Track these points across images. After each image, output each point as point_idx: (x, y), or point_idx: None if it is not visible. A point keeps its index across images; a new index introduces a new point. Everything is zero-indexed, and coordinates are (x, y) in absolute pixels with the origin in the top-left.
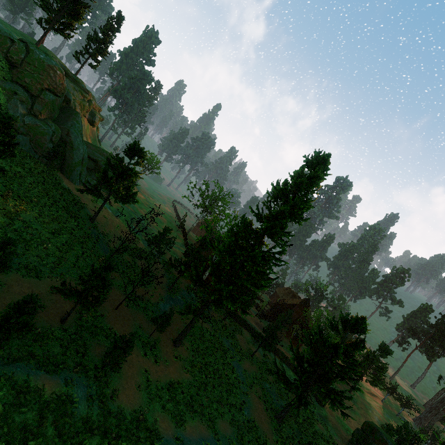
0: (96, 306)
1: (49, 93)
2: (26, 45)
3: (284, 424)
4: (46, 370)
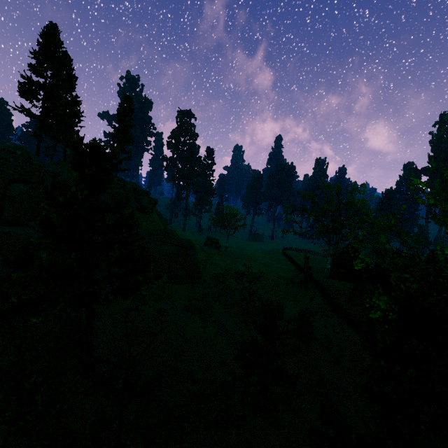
0: None
1: (18, 184)
2: None
3: None
4: None
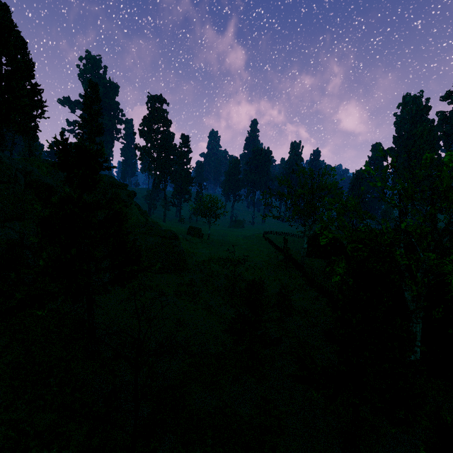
0: None
1: None
2: None
3: None
4: None
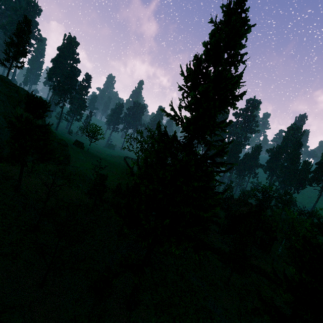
0: None
1: None
2: None
3: None
4: None
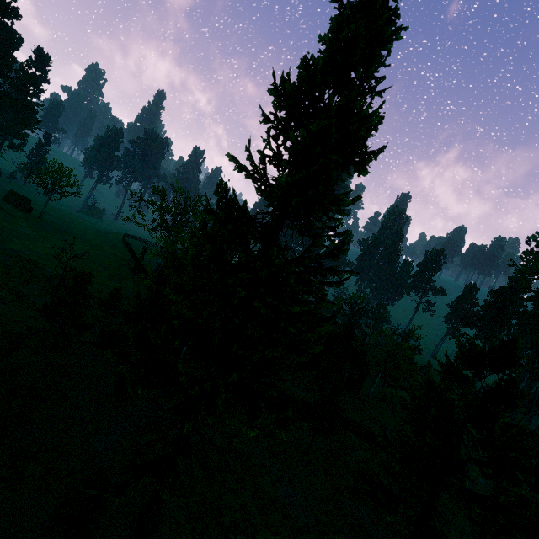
0: None
1: None
2: None
3: None
4: None
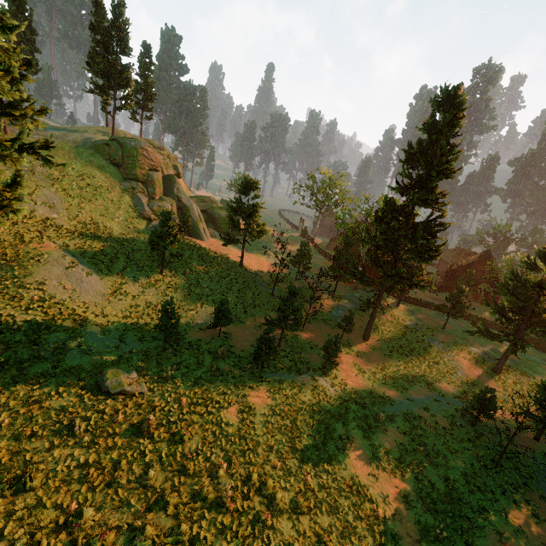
0: (299, 326)
1: (152, 173)
2: (117, 142)
3: (505, 374)
4: (295, 375)
